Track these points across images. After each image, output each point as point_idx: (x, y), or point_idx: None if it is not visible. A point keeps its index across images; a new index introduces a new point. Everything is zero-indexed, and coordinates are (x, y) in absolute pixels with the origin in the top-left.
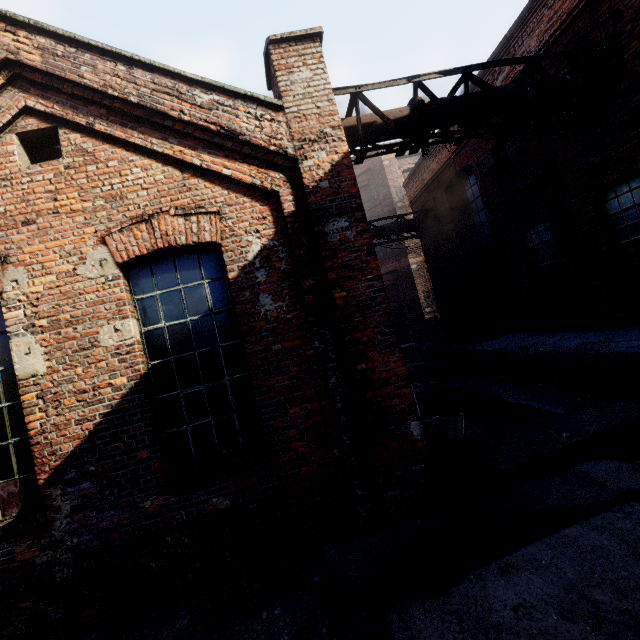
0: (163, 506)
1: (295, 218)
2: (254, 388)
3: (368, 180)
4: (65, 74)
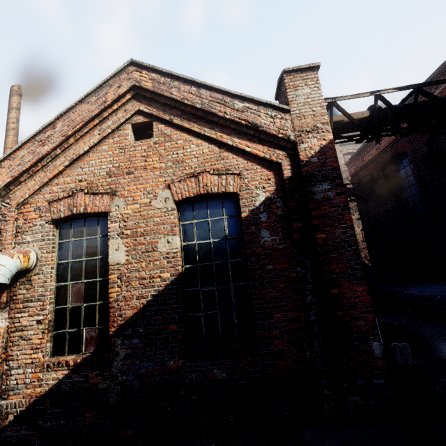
0: (181, 367)
1: (291, 181)
2: (251, 294)
3: None
4: (163, 92)
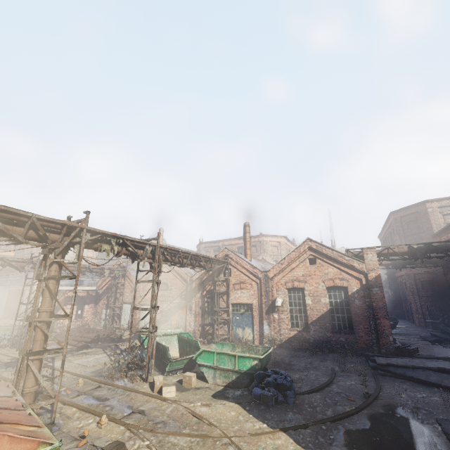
0: (331, 336)
1: (365, 285)
2: (352, 318)
3: (416, 217)
4: (320, 250)
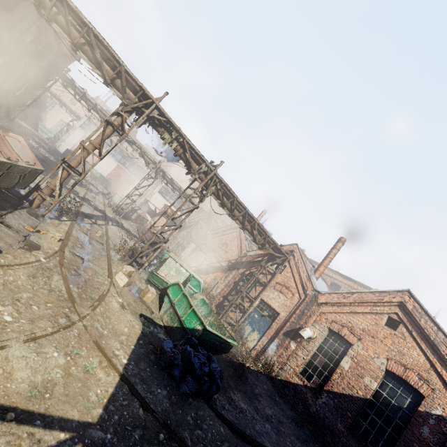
0: (342, 431)
1: None
2: (396, 444)
3: None
4: (415, 316)
